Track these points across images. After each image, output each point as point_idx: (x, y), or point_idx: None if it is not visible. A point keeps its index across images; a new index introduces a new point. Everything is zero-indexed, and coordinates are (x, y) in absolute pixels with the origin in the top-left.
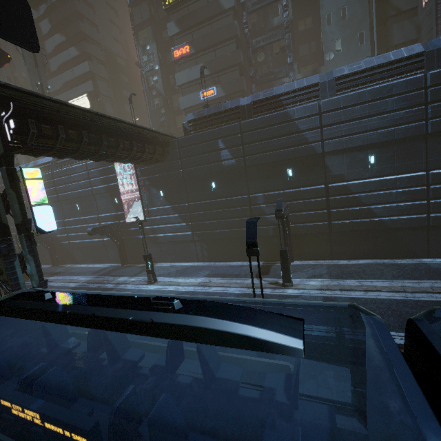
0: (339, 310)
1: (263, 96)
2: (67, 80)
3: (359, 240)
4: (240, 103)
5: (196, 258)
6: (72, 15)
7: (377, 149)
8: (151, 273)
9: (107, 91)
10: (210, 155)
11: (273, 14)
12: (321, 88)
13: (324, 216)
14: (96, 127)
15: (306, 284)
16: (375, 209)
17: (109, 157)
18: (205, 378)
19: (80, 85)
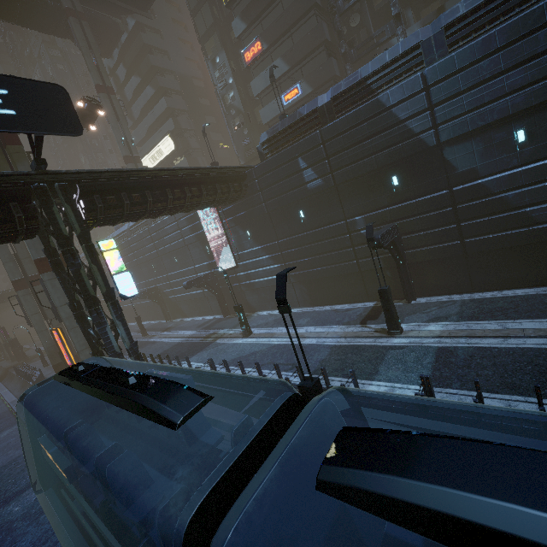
0: (453, 365)
1: (345, 86)
2: (150, 125)
3: (513, 261)
4: (318, 104)
5: (296, 303)
6: (141, 50)
7: (527, 119)
8: (244, 325)
9: (189, 124)
10: (292, 179)
11: None
12: (424, 50)
13: (452, 233)
14: (158, 182)
15: (421, 331)
16: (535, 212)
17: (180, 209)
18: (185, 440)
19: (162, 126)
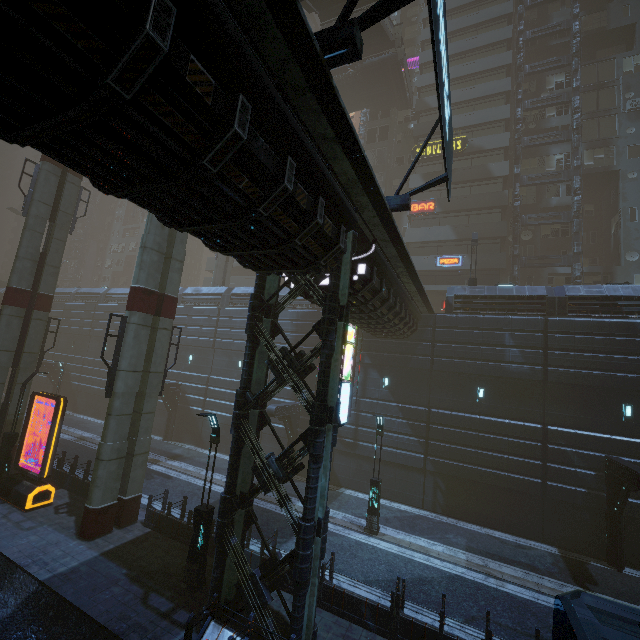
0: None
1: (587, 293)
2: None
3: None
4: (546, 293)
5: (419, 500)
6: None
7: None
8: (376, 514)
9: None
10: (486, 349)
11: (551, 193)
12: None
13: None
14: (398, 285)
15: None
16: None
17: (375, 322)
18: None
19: None
